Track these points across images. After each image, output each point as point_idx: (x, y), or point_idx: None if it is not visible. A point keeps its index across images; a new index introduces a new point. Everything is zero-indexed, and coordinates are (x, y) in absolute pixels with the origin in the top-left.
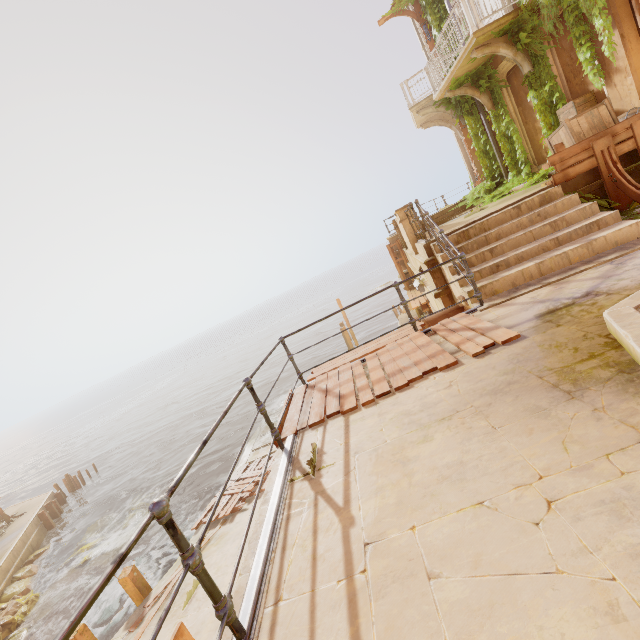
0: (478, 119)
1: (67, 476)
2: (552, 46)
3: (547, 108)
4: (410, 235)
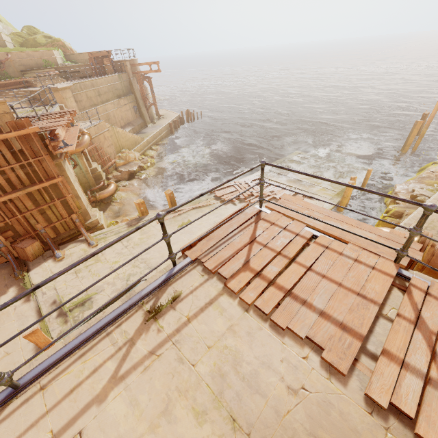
0: None
1: (187, 110)
2: None
3: None
4: None
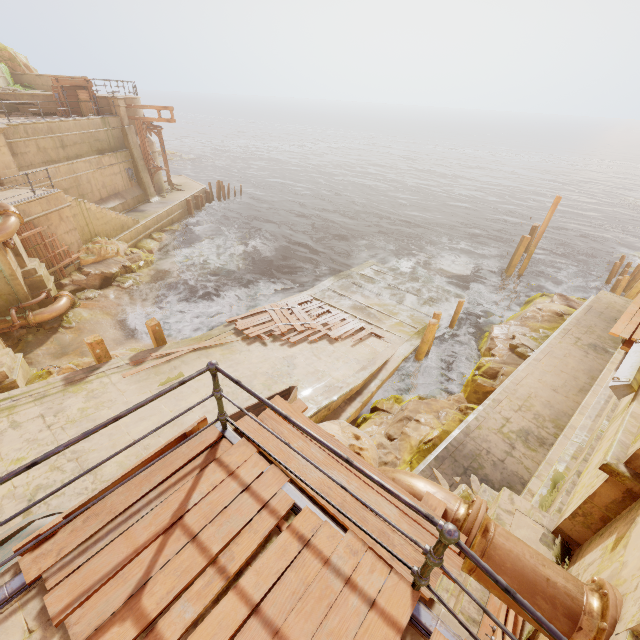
0: None
1: (219, 182)
2: None
3: None
4: None
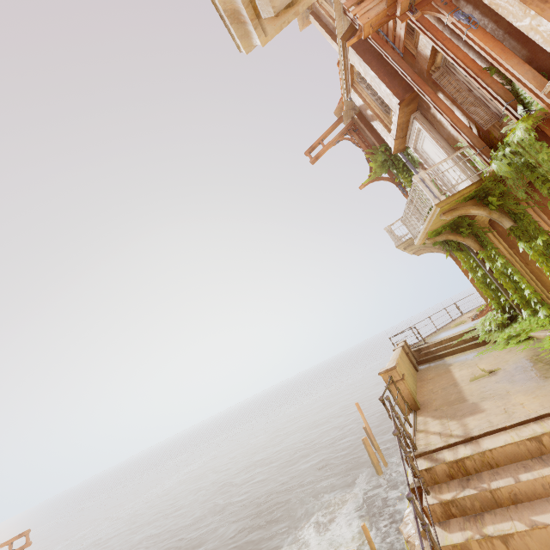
0: (469, 254)
1: None
2: (531, 205)
3: (547, 258)
4: (400, 403)
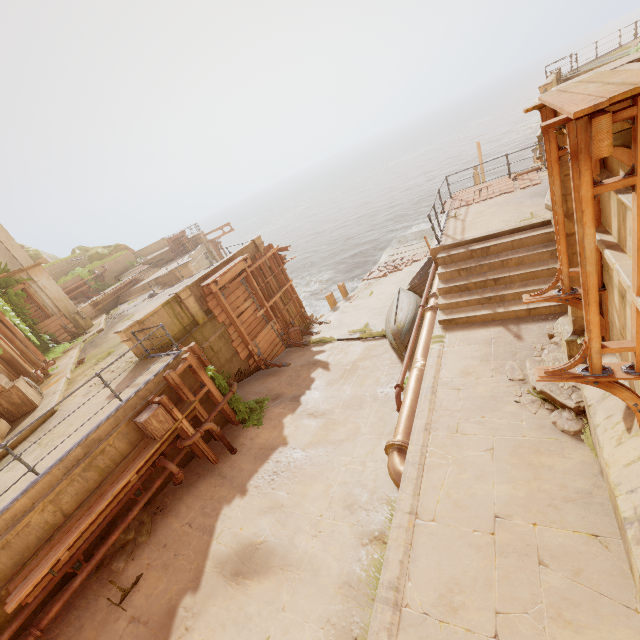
0: None
1: None
2: None
3: None
4: None
